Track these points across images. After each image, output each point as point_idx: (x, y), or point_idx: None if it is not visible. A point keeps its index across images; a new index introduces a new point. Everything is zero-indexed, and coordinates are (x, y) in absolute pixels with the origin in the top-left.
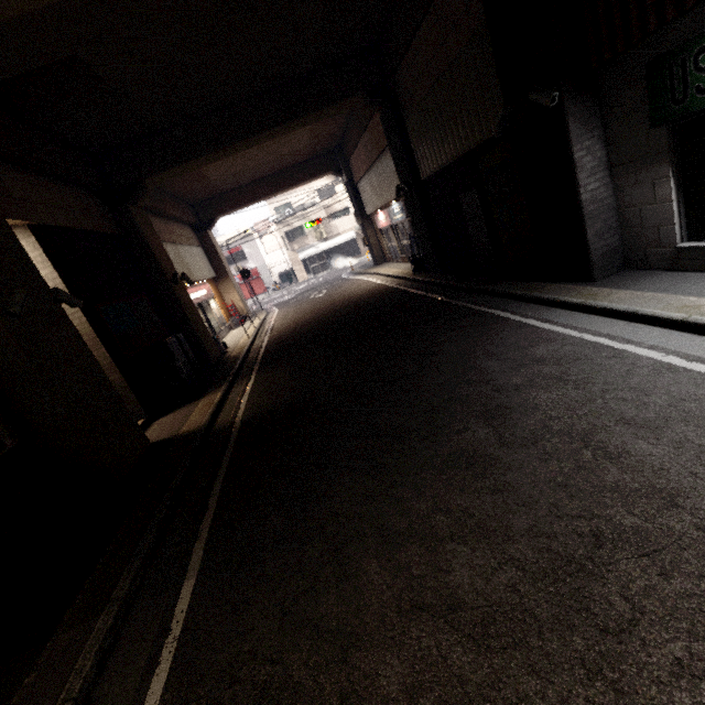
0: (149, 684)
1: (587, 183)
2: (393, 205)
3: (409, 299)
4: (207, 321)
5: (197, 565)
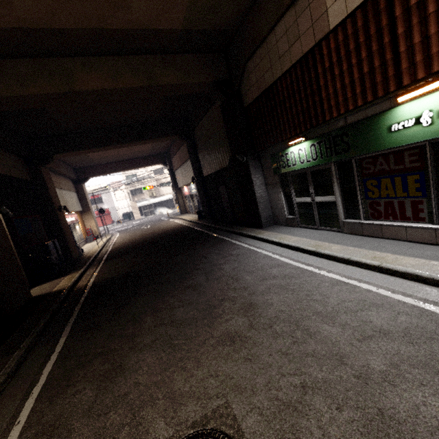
0: (45, 365)
1: (258, 190)
2: (191, 185)
3: (192, 231)
4: (72, 236)
5: (68, 332)
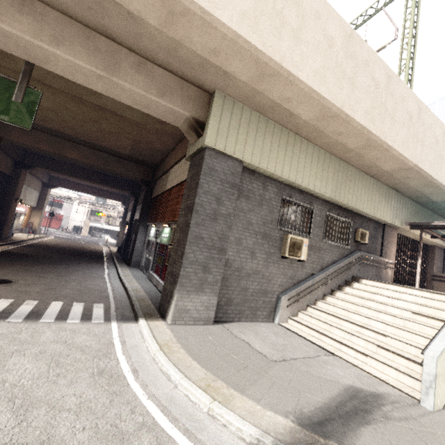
0: None
1: (138, 243)
2: None
3: (99, 255)
4: (13, 221)
5: None
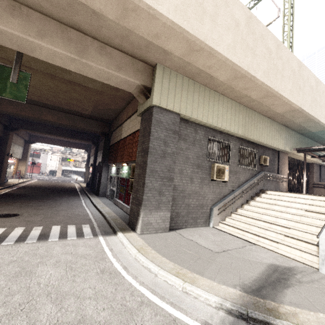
0: None
1: (103, 179)
2: None
3: (74, 190)
4: (6, 171)
5: None
